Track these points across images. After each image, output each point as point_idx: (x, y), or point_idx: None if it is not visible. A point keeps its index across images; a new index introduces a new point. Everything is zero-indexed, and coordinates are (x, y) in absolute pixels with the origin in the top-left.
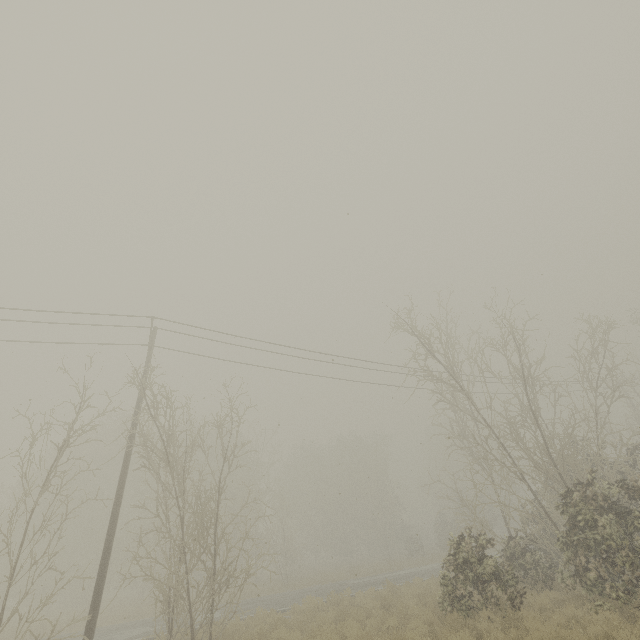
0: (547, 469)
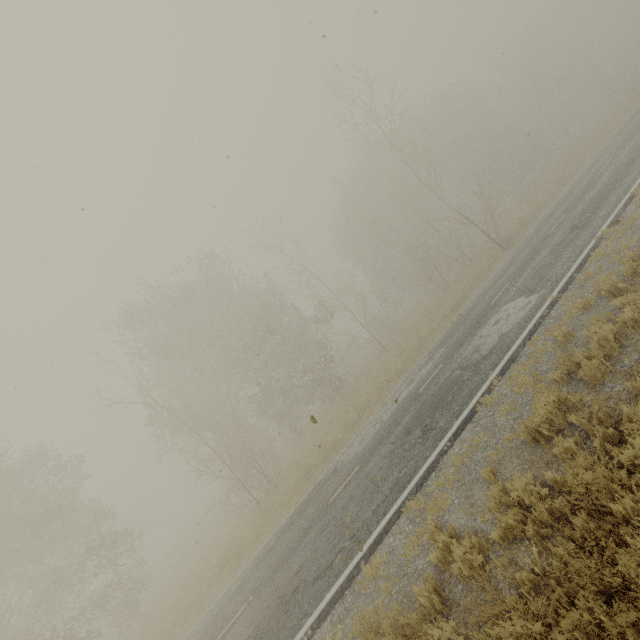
0: None
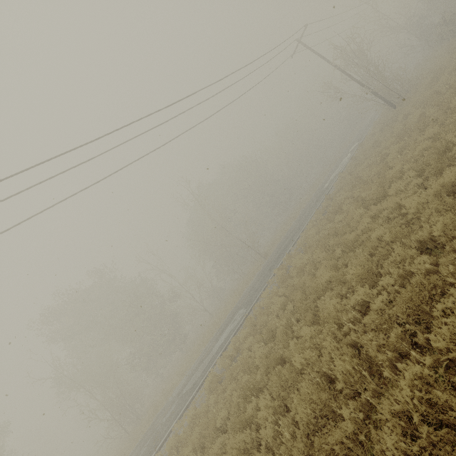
0: None
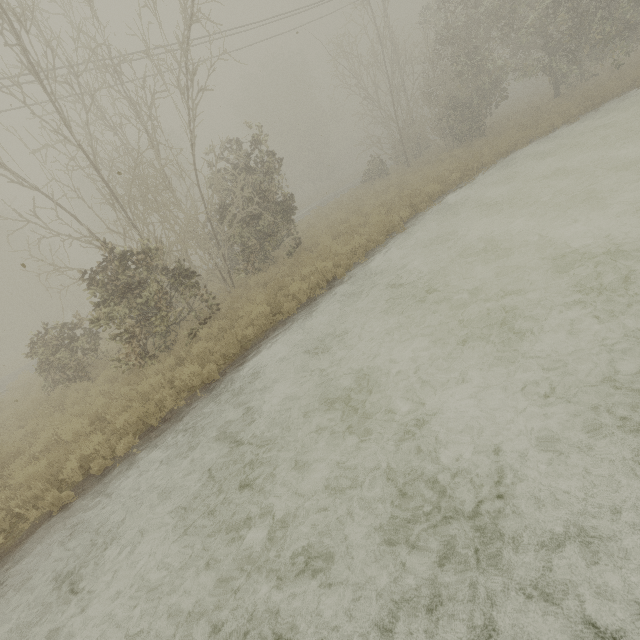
0: (123, 227)
